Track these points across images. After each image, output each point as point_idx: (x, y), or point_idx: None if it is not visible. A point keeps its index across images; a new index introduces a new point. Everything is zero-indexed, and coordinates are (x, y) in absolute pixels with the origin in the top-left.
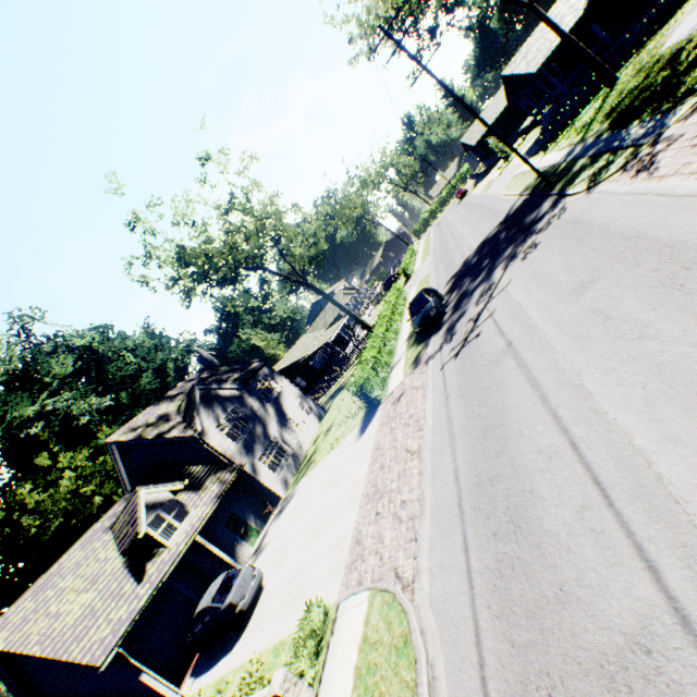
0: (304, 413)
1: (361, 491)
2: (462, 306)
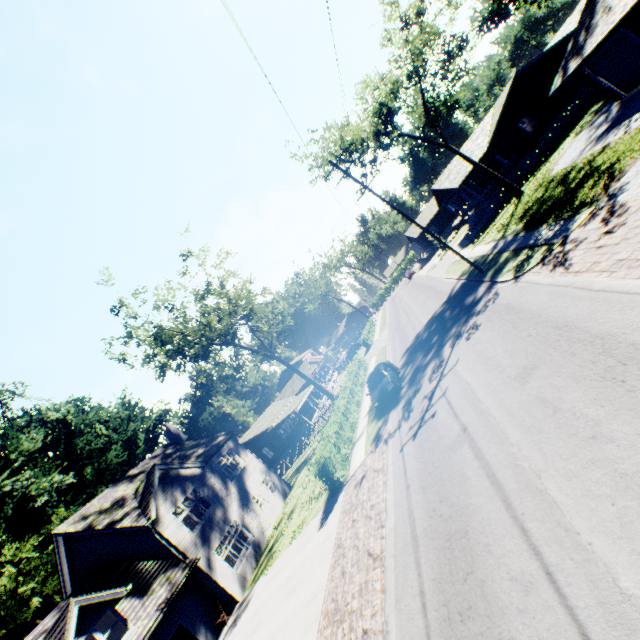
0: (268, 490)
1: (320, 606)
2: (416, 381)
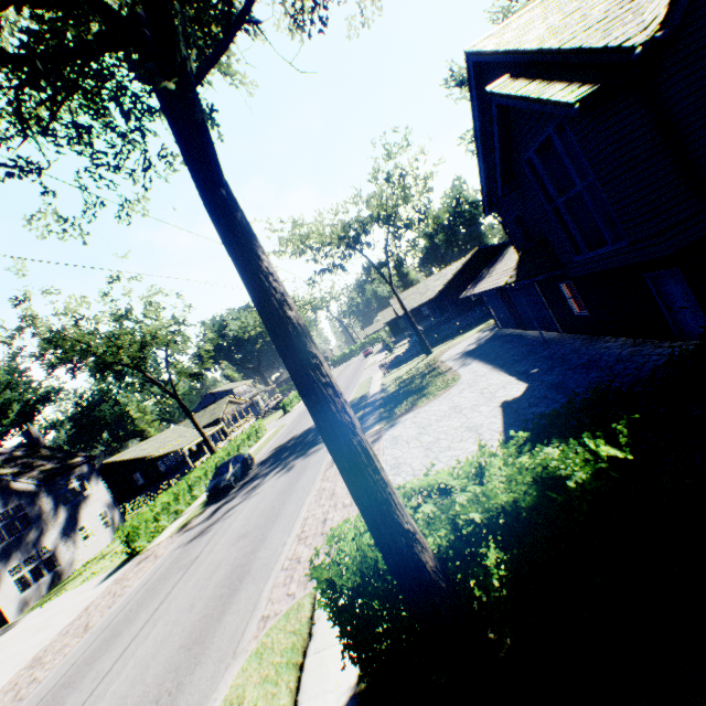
0: (102, 524)
1: (38, 651)
2: (242, 489)
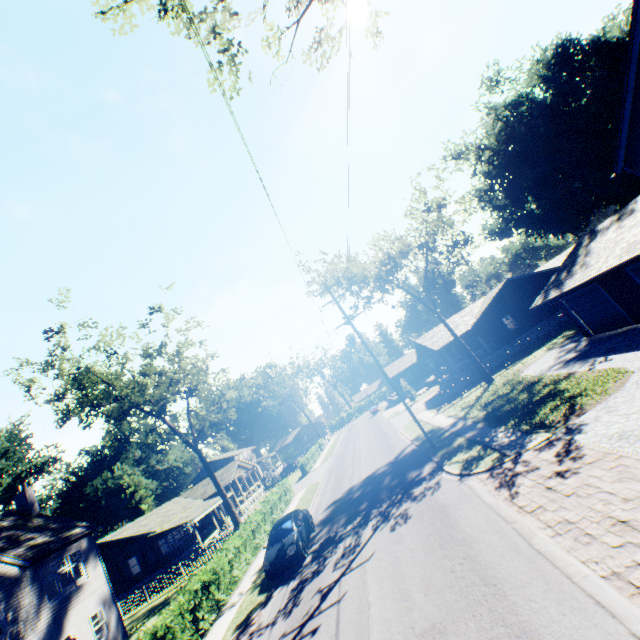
0: (92, 633)
1: None
2: (323, 556)
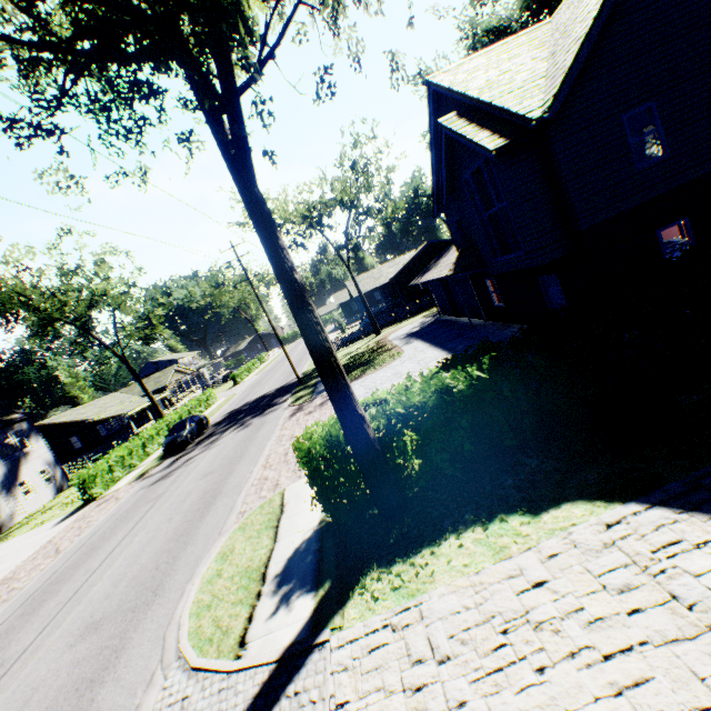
0: (43, 481)
1: (5, 575)
2: (200, 444)
